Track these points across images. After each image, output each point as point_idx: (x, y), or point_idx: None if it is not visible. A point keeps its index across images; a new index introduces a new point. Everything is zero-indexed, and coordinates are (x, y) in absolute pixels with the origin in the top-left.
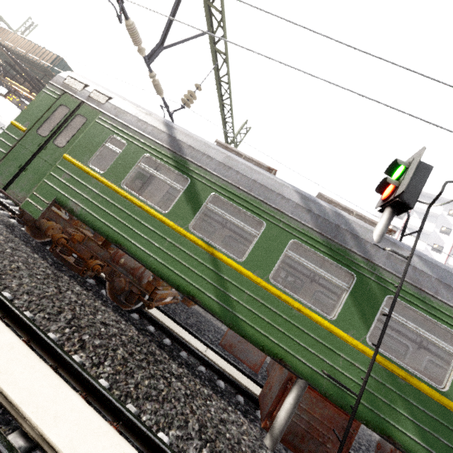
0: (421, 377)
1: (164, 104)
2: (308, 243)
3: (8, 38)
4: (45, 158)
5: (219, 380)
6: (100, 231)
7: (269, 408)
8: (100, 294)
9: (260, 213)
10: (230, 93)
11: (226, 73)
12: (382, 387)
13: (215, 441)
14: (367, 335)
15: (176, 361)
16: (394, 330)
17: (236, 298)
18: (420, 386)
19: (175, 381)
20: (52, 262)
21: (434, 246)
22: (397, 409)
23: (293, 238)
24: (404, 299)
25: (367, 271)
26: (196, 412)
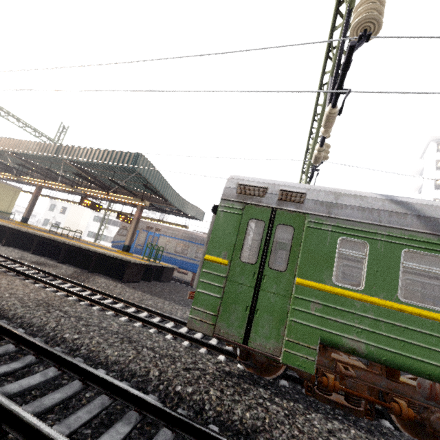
0: None
1: (314, 169)
2: None
3: (80, 154)
4: (272, 290)
5: None
6: (412, 370)
7: None
8: None
9: None
10: None
11: None
12: None
13: None
14: None
15: None
16: None
17: None
18: None
19: None
20: (343, 419)
21: None
22: None
23: None
24: None
25: None
26: None
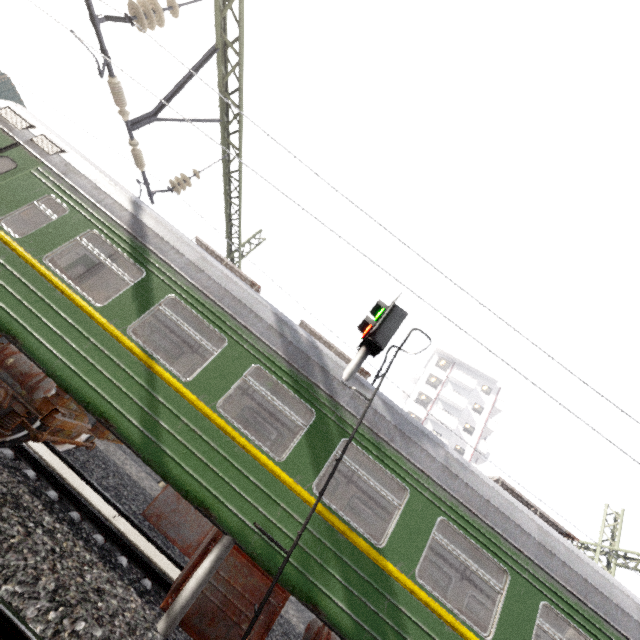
0: (362, 532)
1: (144, 180)
2: (273, 371)
3: None
4: None
5: (122, 556)
6: None
7: (178, 581)
8: None
9: (225, 328)
10: (240, 193)
11: (238, 170)
12: (319, 544)
13: (75, 606)
14: (315, 482)
15: (55, 515)
16: (379, 506)
17: (168, 426)
18: (357, 542)
19: (41, 534)
20: None
21: (465, 426)
22: (329, 570)
23: (256, 363)
24: (360, 443)
25: (328, 410)
26: (59, 571)
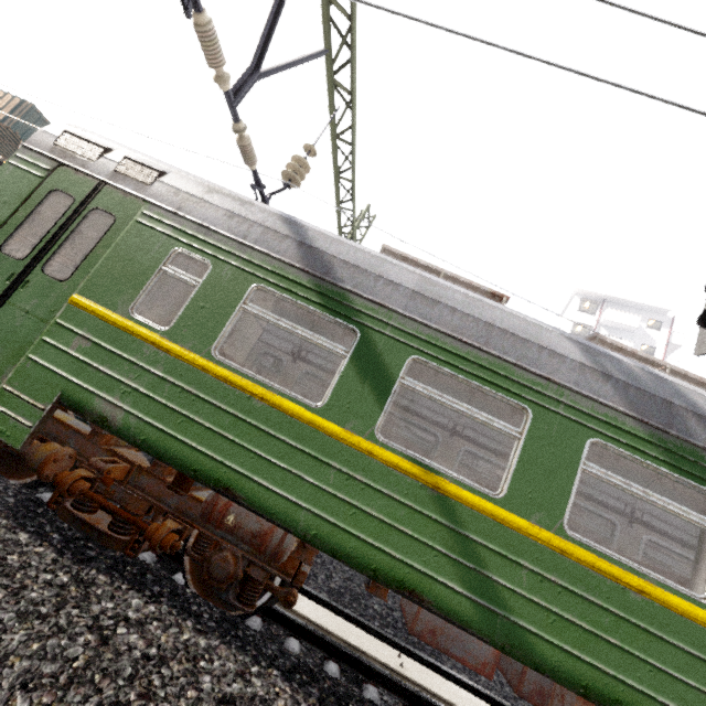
0: None
1: (256, 182)
2: (623, 443)
3: None
4: (27, 307)
5: None
6: (176, 461)
7: None
8: (181, 598)
9: (516, 389)
10: (354, 161)
11: (350, 127)
12: None
13: None
14: None
15: None
16: (689, 548)
17: (506, 581)
18: None
19: None
20: (60, 540)
21: None
22: None
23: (591, 436)
24: None
25: None
26: None
